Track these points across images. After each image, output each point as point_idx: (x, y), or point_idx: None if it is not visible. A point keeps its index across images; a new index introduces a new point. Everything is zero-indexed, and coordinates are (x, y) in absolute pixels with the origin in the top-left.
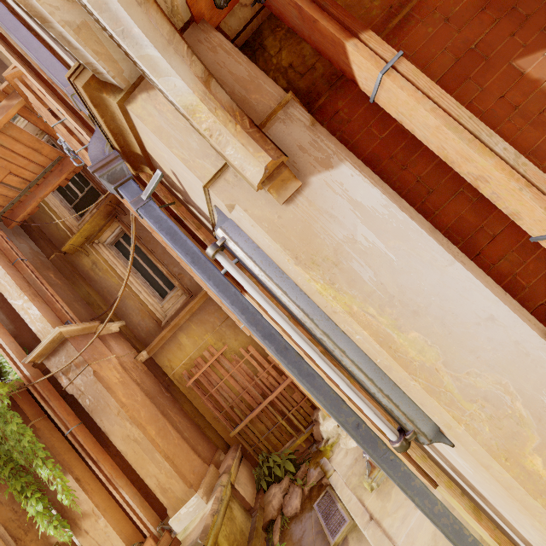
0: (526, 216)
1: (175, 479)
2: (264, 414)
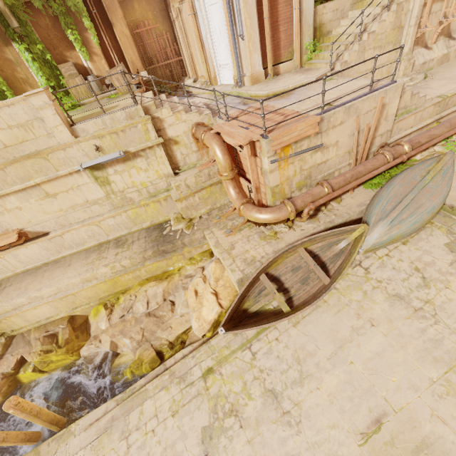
0: (265, 14)
1: (139, 61)
2: (163, 68)
